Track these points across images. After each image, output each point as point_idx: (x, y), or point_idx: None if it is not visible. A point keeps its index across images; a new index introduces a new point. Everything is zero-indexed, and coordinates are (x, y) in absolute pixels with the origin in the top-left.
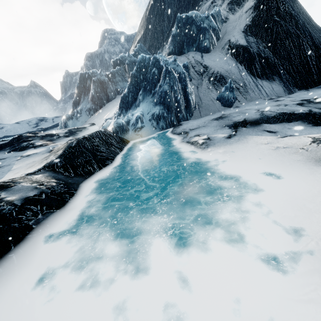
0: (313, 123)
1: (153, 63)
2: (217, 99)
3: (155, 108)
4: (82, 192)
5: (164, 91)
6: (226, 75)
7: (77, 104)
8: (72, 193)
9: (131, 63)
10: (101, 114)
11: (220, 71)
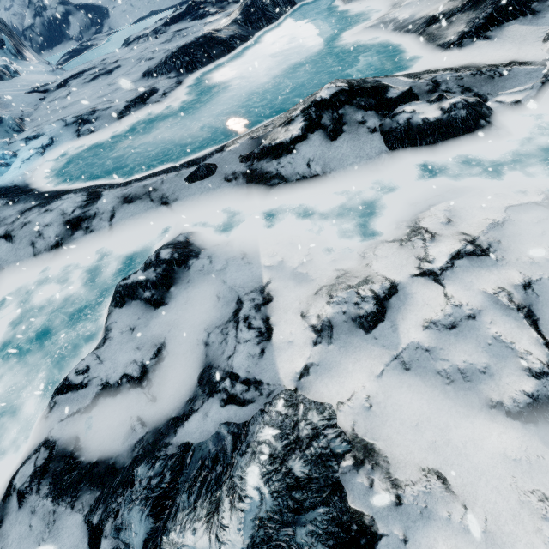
0: None
1: None
2: None
3: None
4: (256, 38)
5: None
6: None
7: None
8: (251, 37)
9: None
10: None
11: None
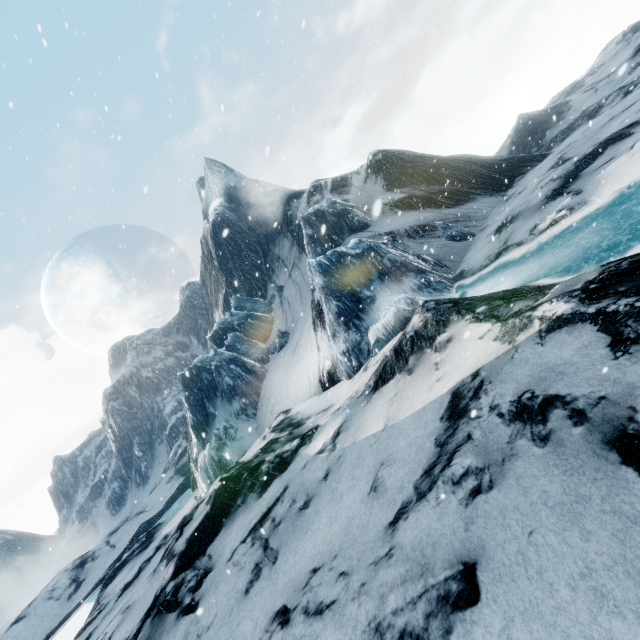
0: (623, 138)
1: (337, 256)
2: (449, 241)
3: (404, 283)
4: None
5: (396, 261)
6: (425, 222)
7: (205, 425)
8: None
9: (243, 321)
10: (276, 395)
11: (412, 224)
